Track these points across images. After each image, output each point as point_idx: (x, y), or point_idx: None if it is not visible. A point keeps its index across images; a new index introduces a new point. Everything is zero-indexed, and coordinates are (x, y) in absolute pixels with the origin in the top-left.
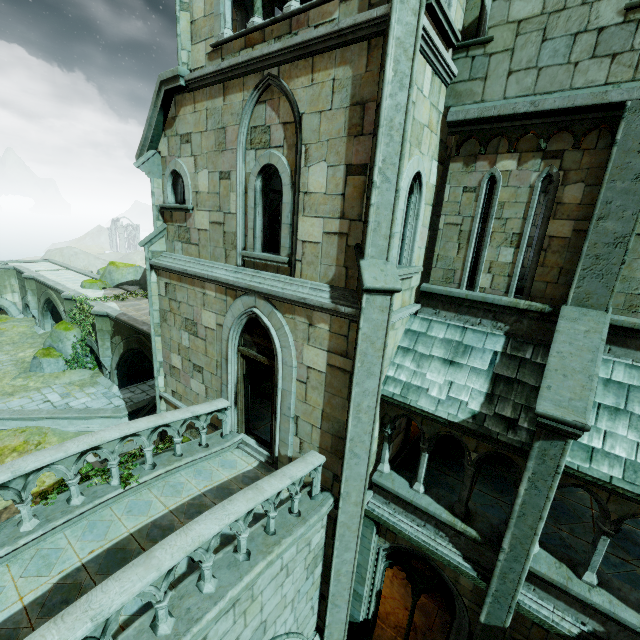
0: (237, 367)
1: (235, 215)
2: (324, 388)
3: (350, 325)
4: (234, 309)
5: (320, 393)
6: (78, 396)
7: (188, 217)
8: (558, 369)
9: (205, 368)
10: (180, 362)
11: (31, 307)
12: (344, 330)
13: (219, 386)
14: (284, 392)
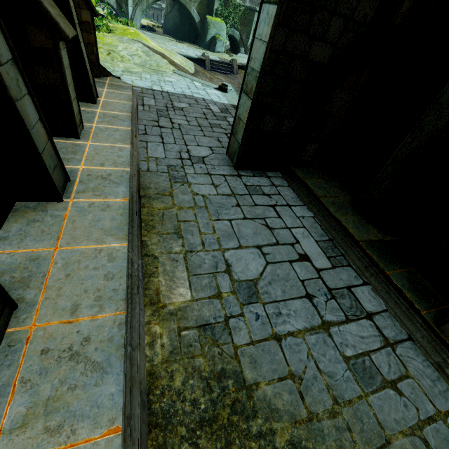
0: None
1: None
2: None
3: None
4: None
5: None
6: None
7: None
8: None
9: None
10: None
11: (129, 4)
12: None
13: None
14: None
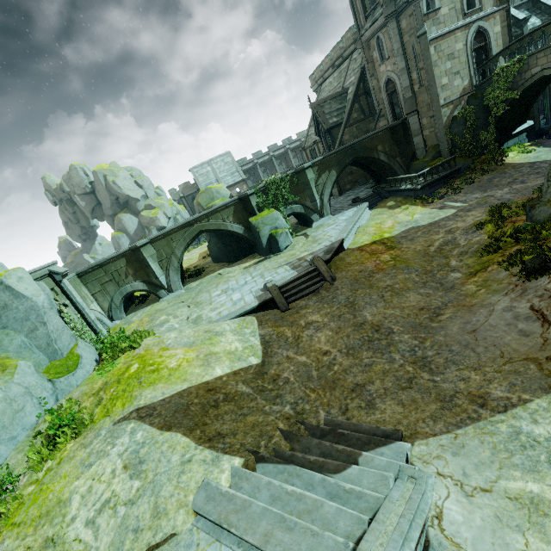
0: (474, 56)
1: (459, 1)
2: (501, 36)
3: (504, 12)
4: (470, 32)
5: (501, 39)
6: (335, 221)
7: (437, 13)
8: (516, 15)
9: (460, 69)
10: (447, 79)
11: (158, 276)
12: (503, 14)
13: (468, 71)
14: (492, 48)
